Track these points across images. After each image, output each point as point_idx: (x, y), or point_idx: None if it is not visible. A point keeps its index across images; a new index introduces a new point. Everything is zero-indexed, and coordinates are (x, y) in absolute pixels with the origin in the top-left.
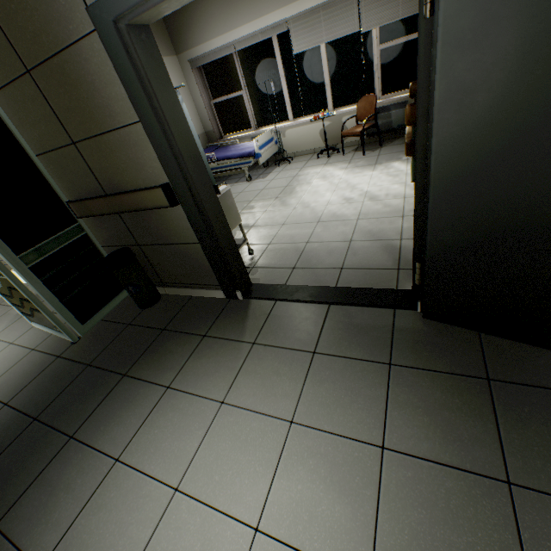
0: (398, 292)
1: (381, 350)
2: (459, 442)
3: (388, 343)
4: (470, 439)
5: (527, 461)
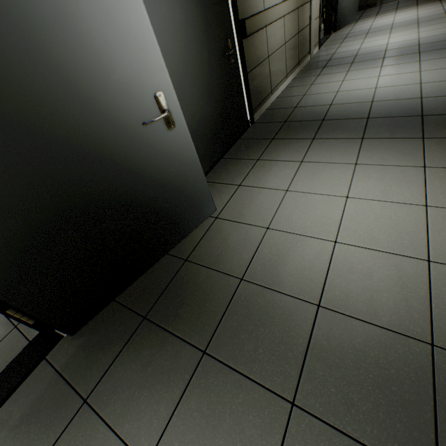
0: (33, 343)
1: (68, 402)
2: (171, 372)
3: (67, 388)
4: (173, 361)
5: (197, 330)
